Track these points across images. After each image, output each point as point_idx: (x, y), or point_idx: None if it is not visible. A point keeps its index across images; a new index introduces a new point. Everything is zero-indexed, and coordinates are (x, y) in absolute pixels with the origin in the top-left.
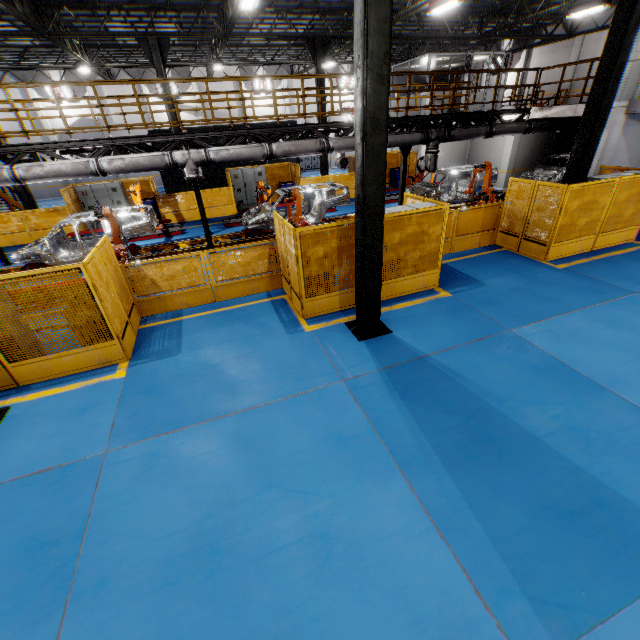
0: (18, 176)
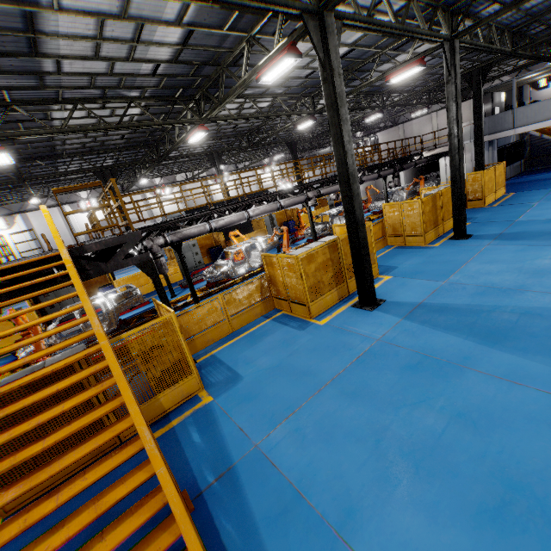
0: (249, 216)
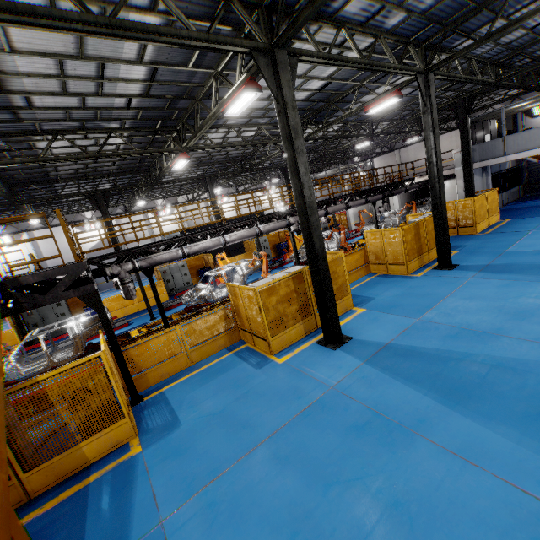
0: (226, 241)
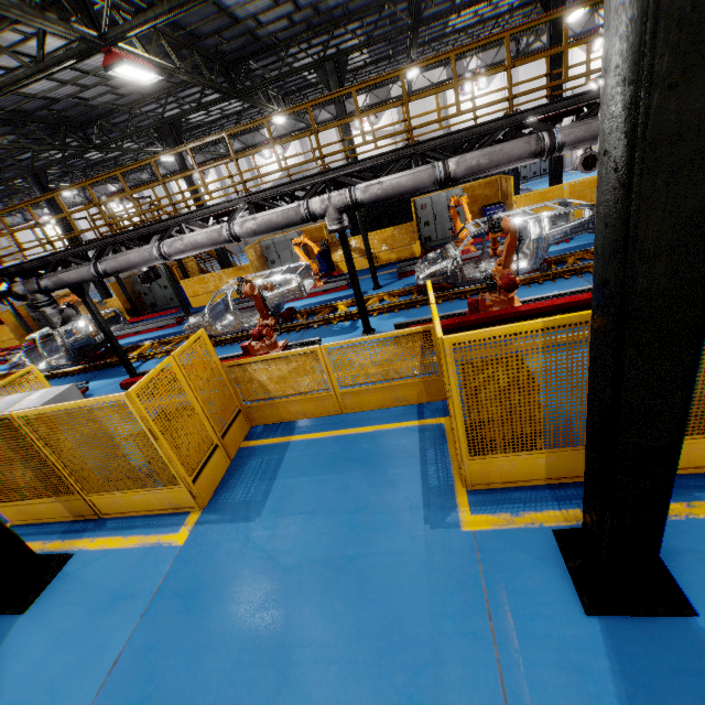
0: (163, 253)
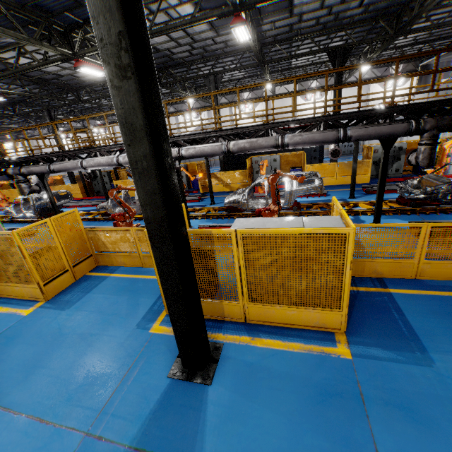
0: (83, 165)
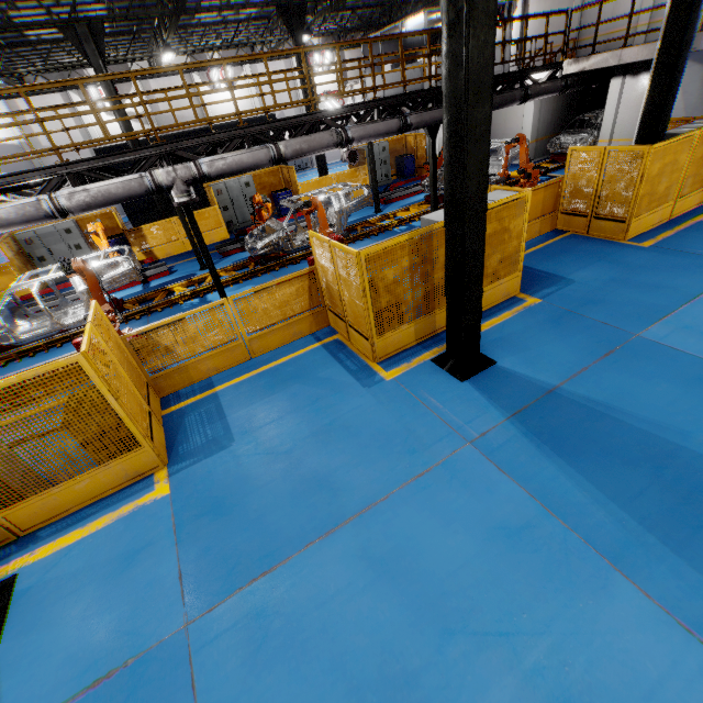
0: None
